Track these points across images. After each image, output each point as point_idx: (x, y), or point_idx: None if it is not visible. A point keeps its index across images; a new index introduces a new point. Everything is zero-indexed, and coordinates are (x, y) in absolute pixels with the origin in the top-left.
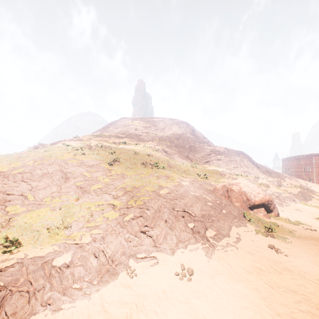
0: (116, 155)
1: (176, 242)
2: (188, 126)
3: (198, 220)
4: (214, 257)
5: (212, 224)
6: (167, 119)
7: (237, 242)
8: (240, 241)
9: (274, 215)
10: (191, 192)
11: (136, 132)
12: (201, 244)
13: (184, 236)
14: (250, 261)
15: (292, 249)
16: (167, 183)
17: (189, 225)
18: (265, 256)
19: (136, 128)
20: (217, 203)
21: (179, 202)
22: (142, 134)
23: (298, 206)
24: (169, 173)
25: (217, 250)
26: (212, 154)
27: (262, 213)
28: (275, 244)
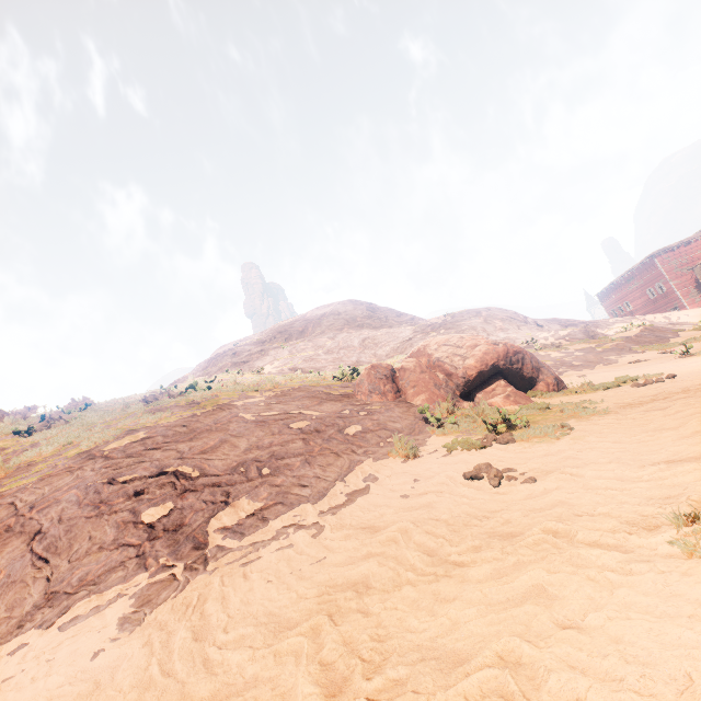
0: (94, 410)
1: (30, 609)
2: (358, 305)
3: (203, 486)
4: (153, 619)
5: (269, 479)
6: (312, 310)
7: (338, 509)
8: (359, 500)
9: (546, 389)
10: (248, 415)
11: (235, 360)
12: (147, 577)
13: (92, 567)
14: (343, 565)
15: (568, 451)
16: (166, 418)
17: (149, 513)
18: (432, 517)
19: (235, 351)
20: (339, 415)
21: (162, 452)
22: (250, 359)
23: (641, 357)
24: (206, 394)
25: (204, 577)
26: (417, 336)
27: (501, 393)
28: (504, 459)
